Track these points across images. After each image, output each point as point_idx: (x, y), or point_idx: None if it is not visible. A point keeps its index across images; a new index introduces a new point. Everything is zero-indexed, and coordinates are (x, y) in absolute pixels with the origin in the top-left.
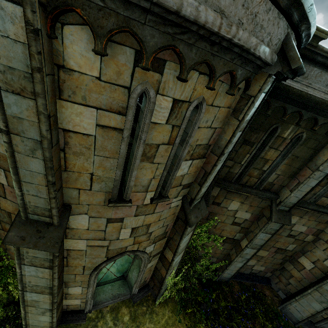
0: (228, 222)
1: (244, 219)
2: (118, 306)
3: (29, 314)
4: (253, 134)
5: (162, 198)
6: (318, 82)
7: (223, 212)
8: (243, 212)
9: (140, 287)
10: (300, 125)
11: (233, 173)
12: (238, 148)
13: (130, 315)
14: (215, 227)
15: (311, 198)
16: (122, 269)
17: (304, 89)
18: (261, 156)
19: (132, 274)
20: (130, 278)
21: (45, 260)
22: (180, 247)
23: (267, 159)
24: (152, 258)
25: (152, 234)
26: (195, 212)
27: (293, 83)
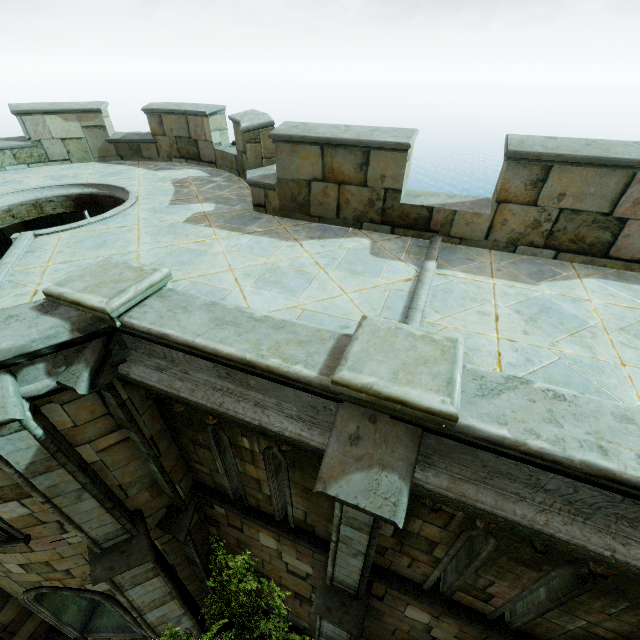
0: (279, 566)
1: (305, 571)
2: None
3: None
4: (195, 432)
5: (12, 541)
6: (200, 369)
7: (258, 546)
8: (293, 559)
9: None
10: (243, 436)
11: (225, 486)
12: (195, 450)
13: None
14: (264, 567)
15: (425, 582)
16: None
17: (170, 387)
18: (240, 469)
19: None
20: None
21: None
22: (125, 602)
23: (257, 478)
24: None
25: (73, 571)
26: (110, 560)
27: (153, 374)
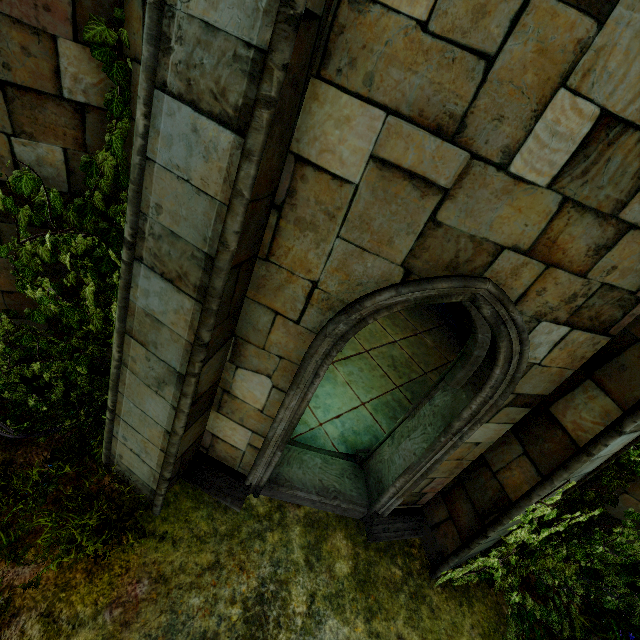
0: None
1: None
2: (326, 521)
3: (128, 376)
4: None
5: None
6: None
7: None
8: None
9: (400, 505)
10: None
11: None
12: None
13: (355, 566)
14: None
15: None
16: (353, 440)
17: None
18: None
19: (400, 448)
20: (384, 459)
21: (238, 60)
22: None
23: None
24: (506, 406)
25: (616, 248)
26: None
27: None
